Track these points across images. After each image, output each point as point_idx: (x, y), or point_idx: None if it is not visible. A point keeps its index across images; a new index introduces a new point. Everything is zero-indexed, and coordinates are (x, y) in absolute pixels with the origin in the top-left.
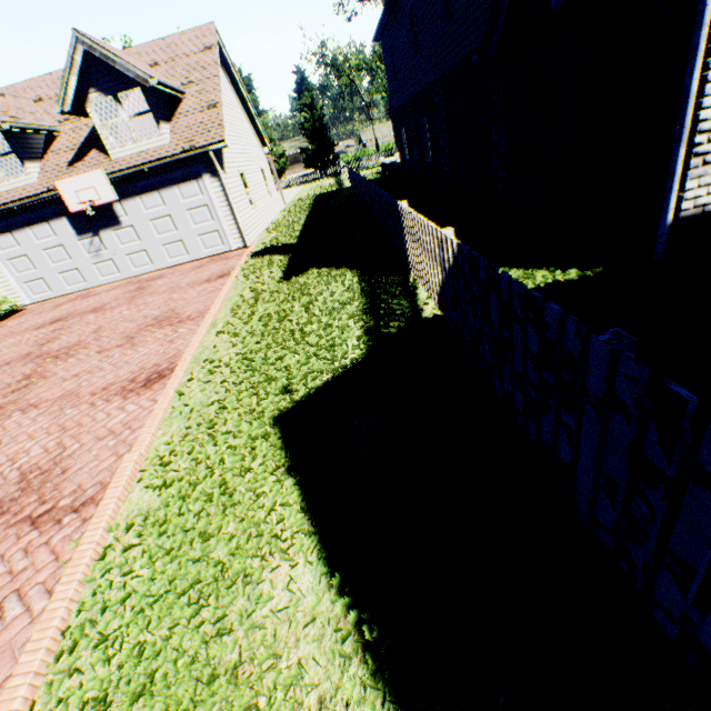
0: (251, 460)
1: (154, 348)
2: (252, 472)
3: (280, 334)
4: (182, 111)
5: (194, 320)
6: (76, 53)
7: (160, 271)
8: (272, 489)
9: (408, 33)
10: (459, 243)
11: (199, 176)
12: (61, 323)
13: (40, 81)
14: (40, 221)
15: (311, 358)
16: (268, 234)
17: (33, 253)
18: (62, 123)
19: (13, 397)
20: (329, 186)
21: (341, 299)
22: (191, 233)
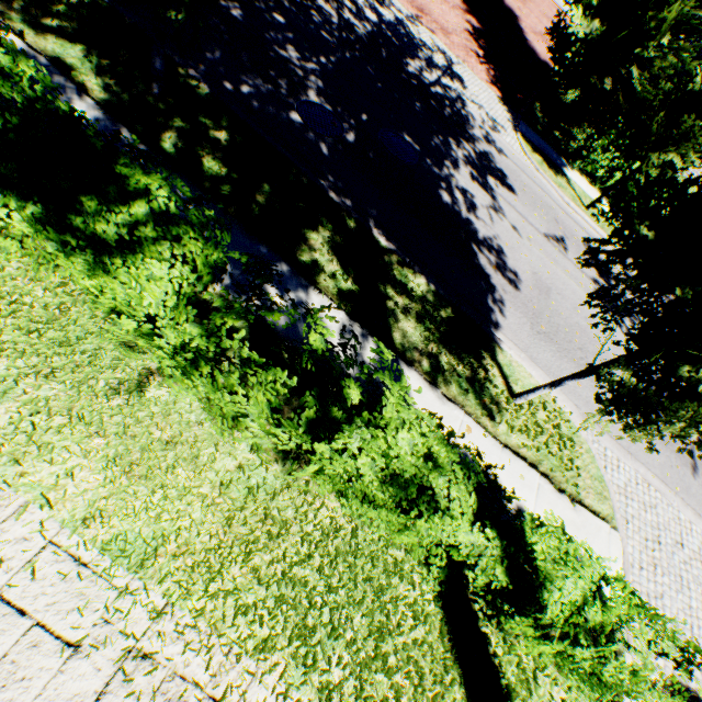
0: None
1: None
2: None
3: None
4: None
5: None
6: None
7: None
8: None
9: None
10: None
11: None
12: None
13: None
14: None
15: None
16: None
17: None
18: None
19: (522, 1)
20: None
21: None
22: None
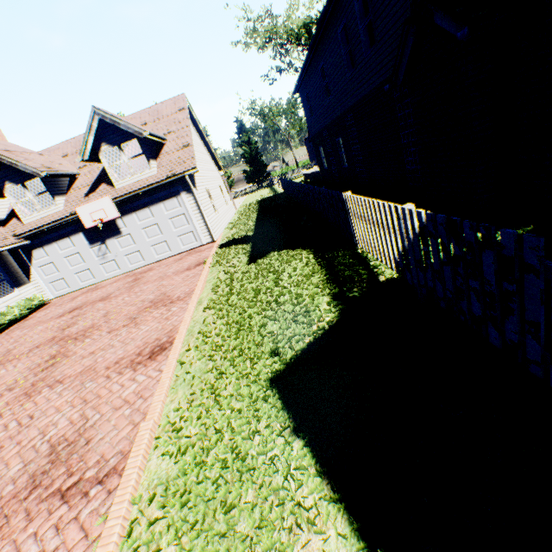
0: (256, 422)
1: (154, 325)
2: (260, 435)
3: (258, 306)
4: (165, 151)
5: (183, 300)
6: (93, 121)
7: (149, 265)
8: (283, 451)
9: (320, 84)
10: (430, 213)
11: (178, 193)
12: (77, 311)
13: (67, 143)
14: (63, 237)
15: (290, 323)
16: (229, 231)
17: (57, 261)
18: (81, 169)
19: (42, 374)
20: (266, 193)
21: (303, 272)
22: (172, 235)
